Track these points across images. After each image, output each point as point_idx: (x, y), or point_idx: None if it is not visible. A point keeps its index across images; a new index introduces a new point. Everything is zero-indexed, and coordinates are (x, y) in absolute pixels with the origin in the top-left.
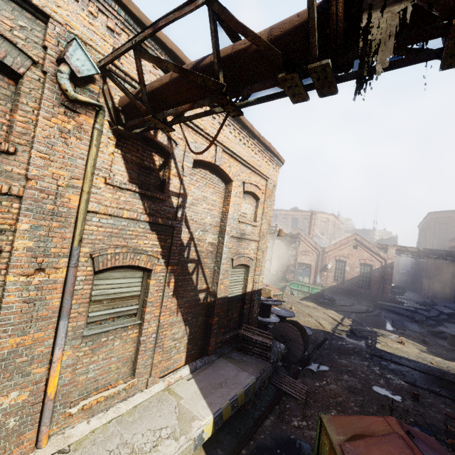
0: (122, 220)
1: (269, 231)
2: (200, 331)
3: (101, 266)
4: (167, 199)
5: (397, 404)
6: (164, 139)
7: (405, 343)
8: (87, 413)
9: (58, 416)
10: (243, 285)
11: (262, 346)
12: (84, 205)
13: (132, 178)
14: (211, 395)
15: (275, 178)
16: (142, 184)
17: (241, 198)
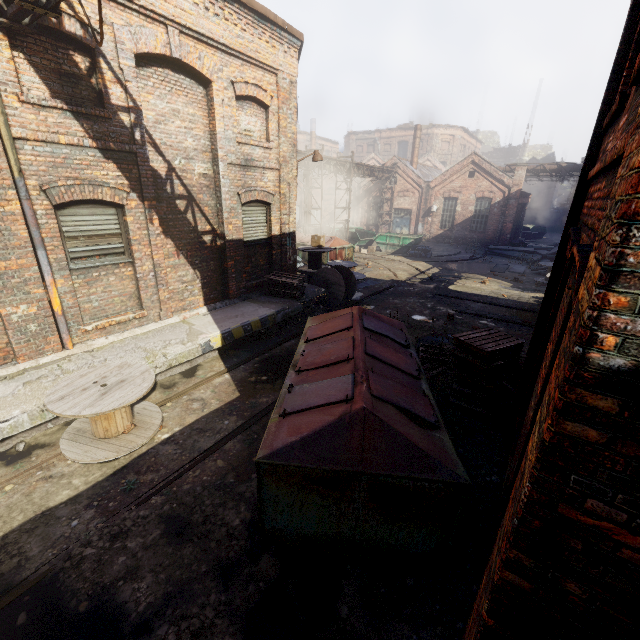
0: (62, 148)
1: (294, 155)
2: (217, 277)
3: (58, 200)
4: (113, 117)
5: (427, 324)
6: (76, 27)
7: (487, 281)
8: (103, 333)
9: (76, 331)
10: (267, 228)
11: (291, 288)
12: (5, 131)
13: (55, 92)
14: (224, 322)
15: (291, 69)
16: (72, 99)
17: (234, 108)
